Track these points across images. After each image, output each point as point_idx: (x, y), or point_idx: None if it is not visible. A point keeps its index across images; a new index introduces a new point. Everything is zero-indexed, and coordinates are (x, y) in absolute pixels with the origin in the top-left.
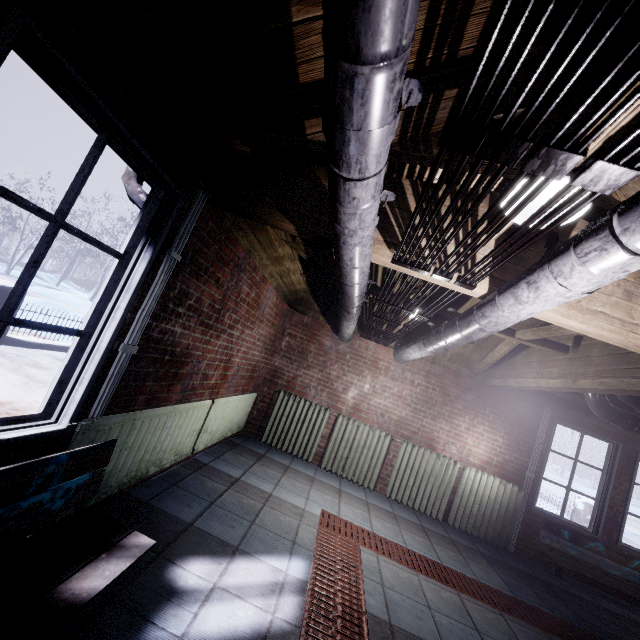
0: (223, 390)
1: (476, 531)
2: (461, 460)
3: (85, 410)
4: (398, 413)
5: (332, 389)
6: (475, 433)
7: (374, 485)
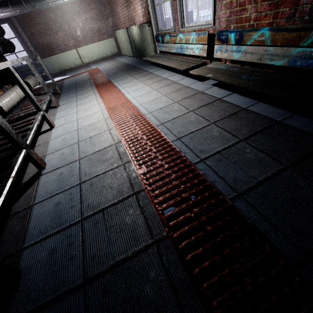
0: (83, 45)
1: None
2: (140, 23)
3: (36, 60)
4: (126, 14)
5: (119, 20)
6: (136, 1)
7: (133, 54)
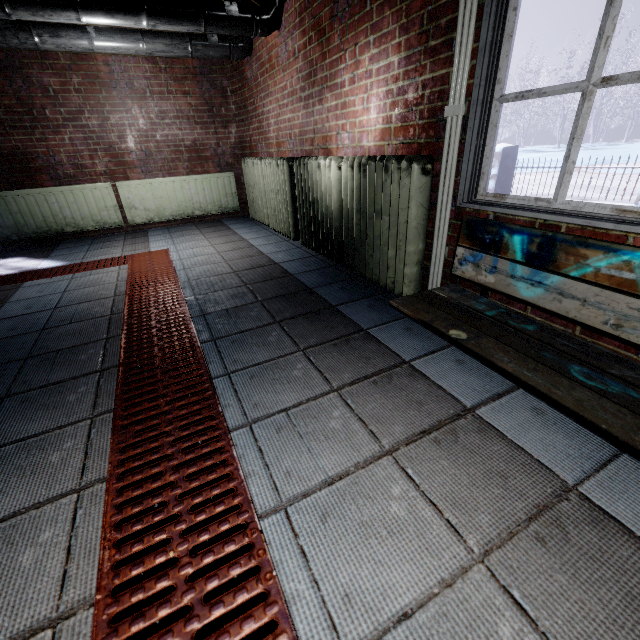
0: (138, 175)
1: (366, 269)
2: (355, 153)
3: None
4: (297, 122)
5: (264, 133)
6: (361, 81)
7: (293, 233)
